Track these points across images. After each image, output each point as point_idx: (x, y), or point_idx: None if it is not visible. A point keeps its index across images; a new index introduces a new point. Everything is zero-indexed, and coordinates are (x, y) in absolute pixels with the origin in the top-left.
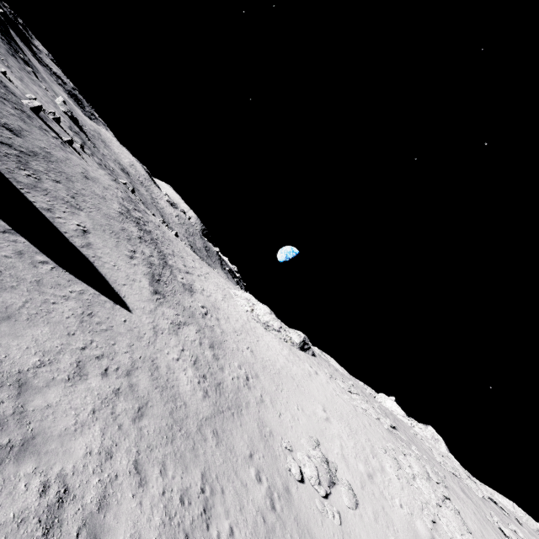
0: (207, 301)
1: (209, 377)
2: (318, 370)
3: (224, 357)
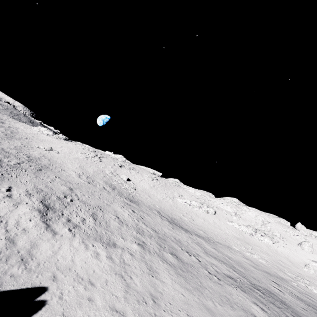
0: (12, 126)
1: (8, 135)
2: (69, 143)
3: (17, 134)
